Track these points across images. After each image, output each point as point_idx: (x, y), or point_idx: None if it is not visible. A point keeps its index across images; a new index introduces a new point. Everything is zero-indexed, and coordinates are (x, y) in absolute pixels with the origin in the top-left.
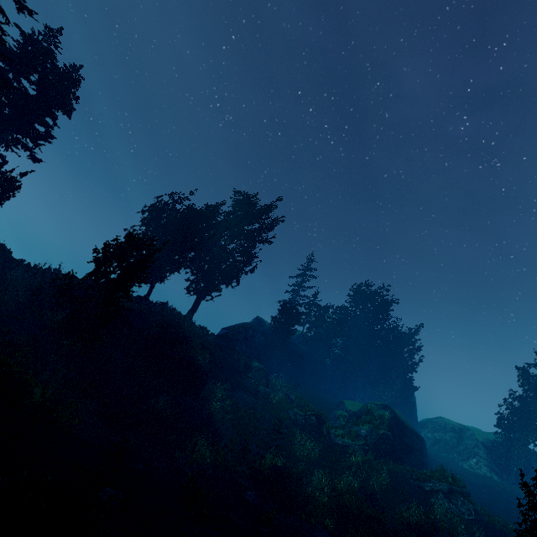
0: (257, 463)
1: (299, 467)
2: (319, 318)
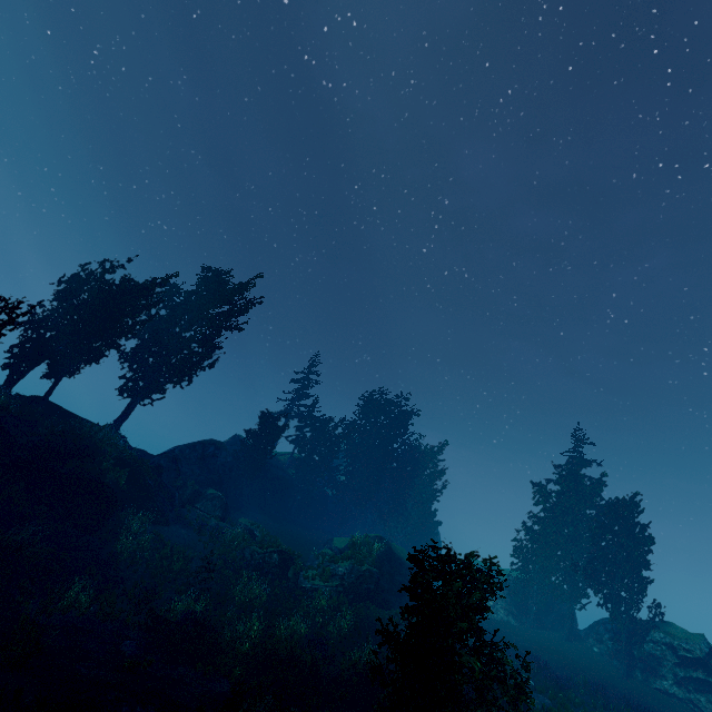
0: (163, 610)
1: (229, 613)
2: (316, 434)
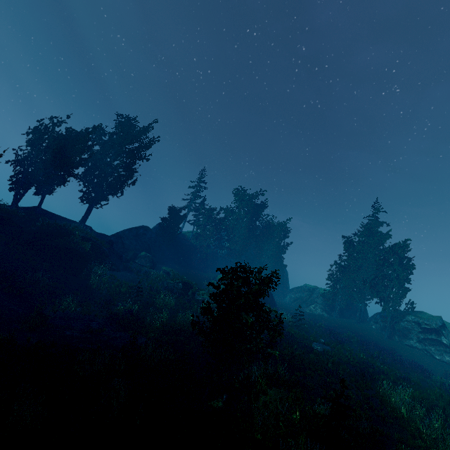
0: (115, 310)
1: (151, 311)
2: (205, 218)
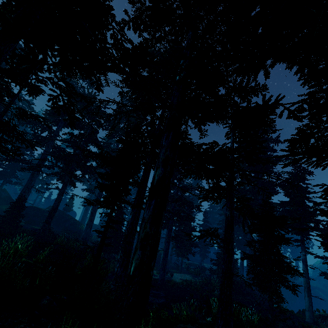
0: None
1: None
2: None
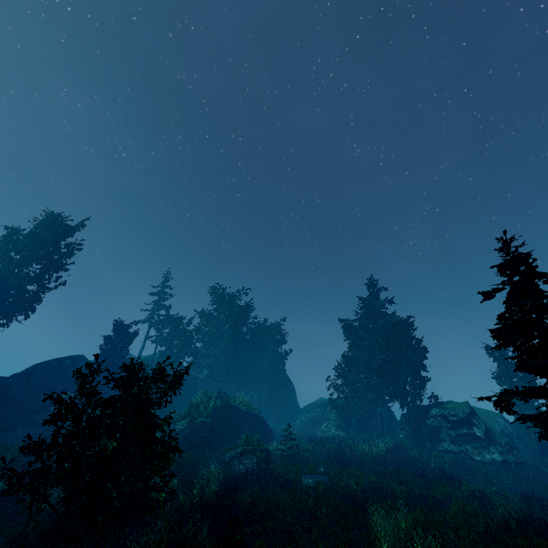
0: None
1: None
2: (172, 332)
